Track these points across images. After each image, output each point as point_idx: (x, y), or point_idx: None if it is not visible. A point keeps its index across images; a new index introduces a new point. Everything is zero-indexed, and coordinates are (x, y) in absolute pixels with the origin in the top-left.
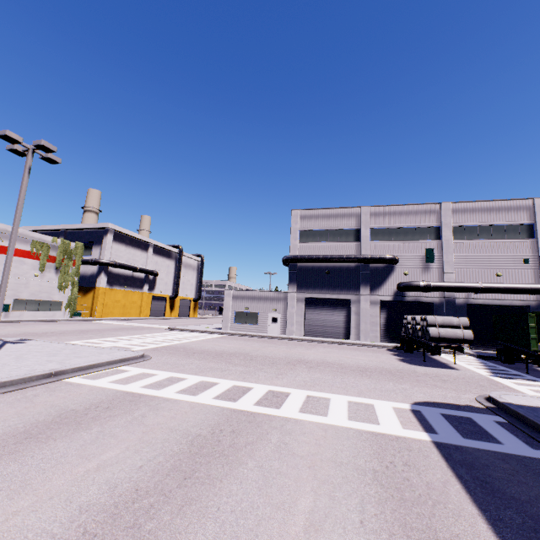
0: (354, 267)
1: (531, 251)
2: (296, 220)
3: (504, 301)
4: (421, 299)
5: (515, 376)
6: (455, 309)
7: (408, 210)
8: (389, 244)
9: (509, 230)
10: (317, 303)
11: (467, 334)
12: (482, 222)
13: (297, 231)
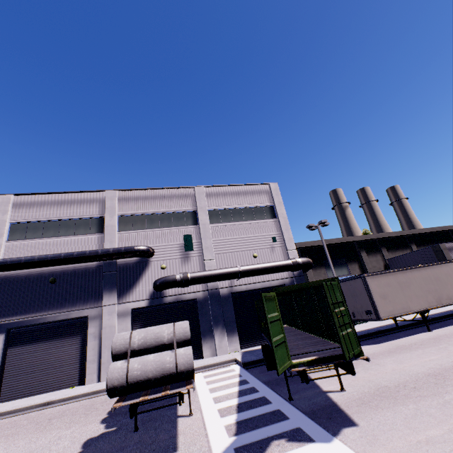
0: (96, 268)
1: (276, 230)
2: (5, 209)
3: (265, 283)
4: (183, 297)
5: (271, 428)
6: (220, 302)
7: (163, 194)
8: (142, 233)
9: (256, 212)
10: (32, 333)
11: (184, 359)
12: (233, 205)
13: (4, 224)
